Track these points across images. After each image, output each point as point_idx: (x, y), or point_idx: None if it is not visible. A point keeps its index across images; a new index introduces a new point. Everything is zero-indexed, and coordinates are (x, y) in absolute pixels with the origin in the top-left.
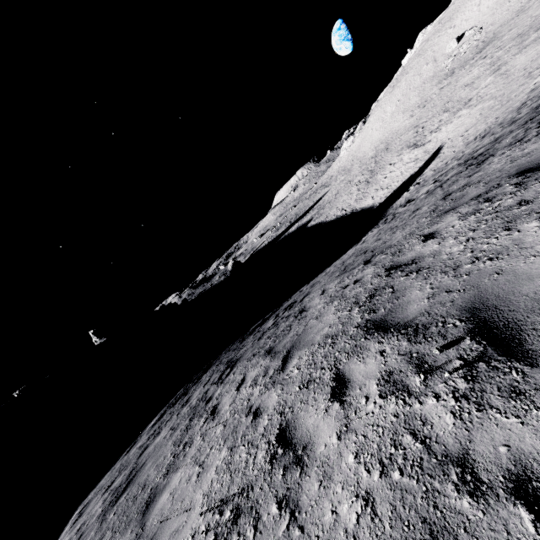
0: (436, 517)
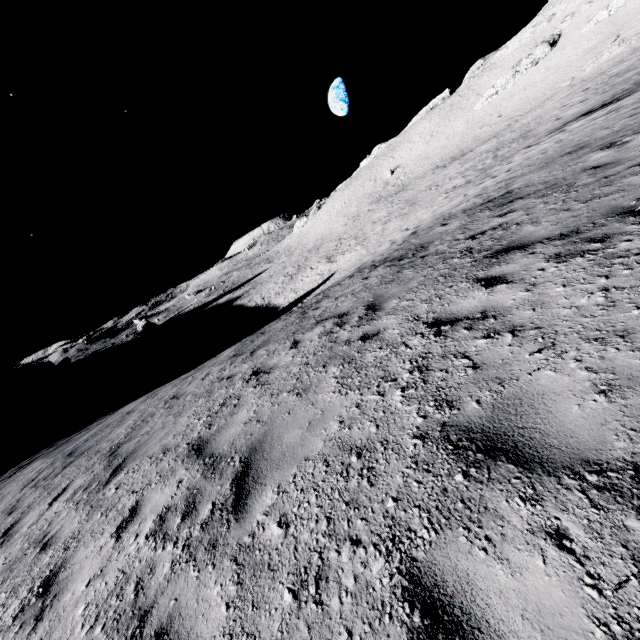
0: None
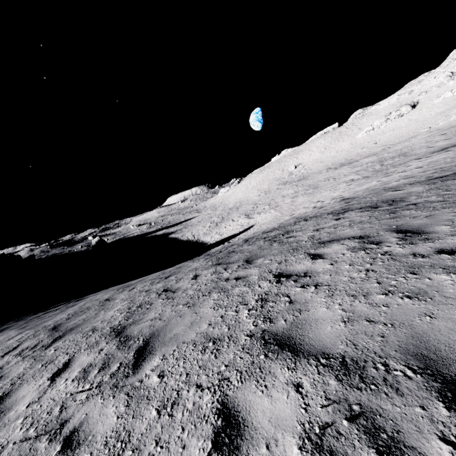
0: None
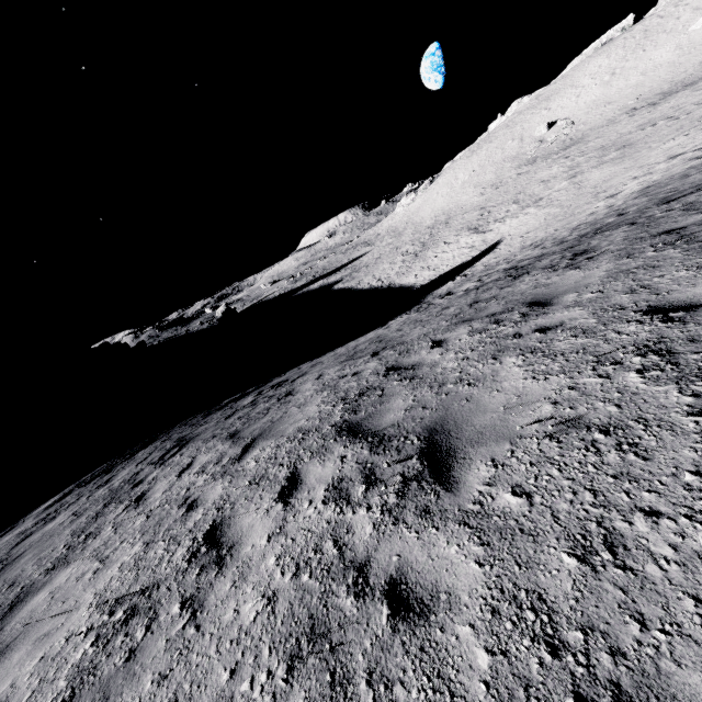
0: (322, 614)
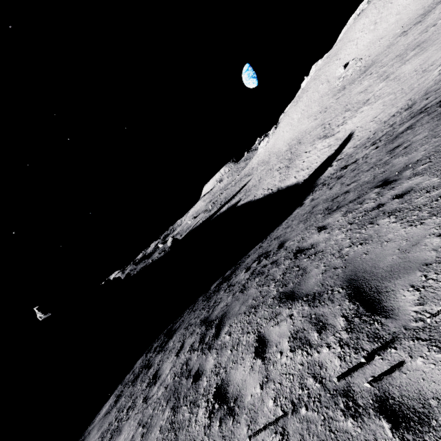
0: None
